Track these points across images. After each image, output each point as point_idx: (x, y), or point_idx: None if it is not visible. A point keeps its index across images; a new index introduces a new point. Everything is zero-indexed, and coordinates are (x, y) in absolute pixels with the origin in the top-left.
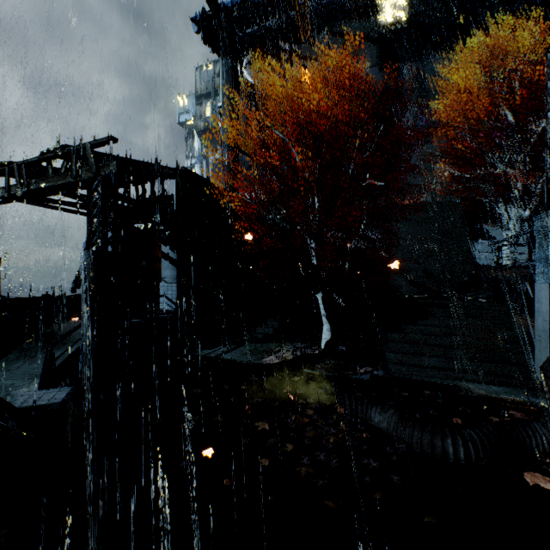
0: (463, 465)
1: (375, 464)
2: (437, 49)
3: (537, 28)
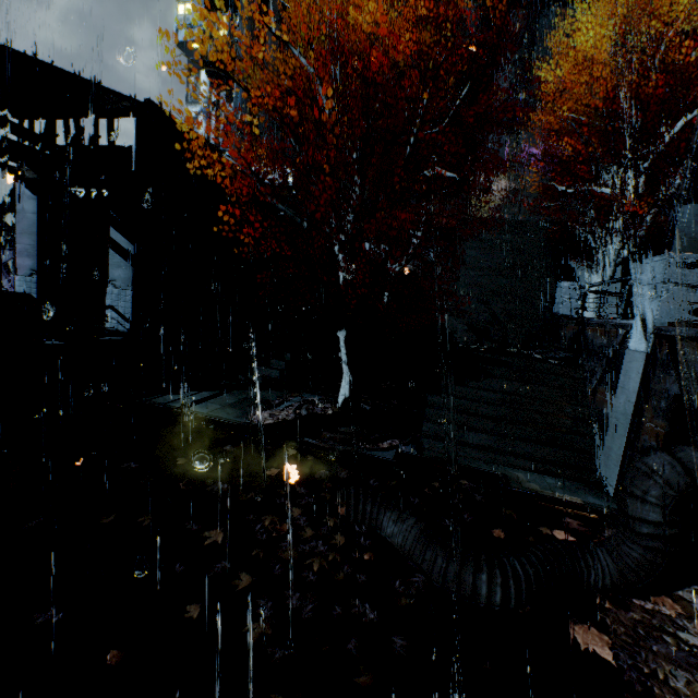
0: (497, 613)
1: (371, 615)
2: None
3: None
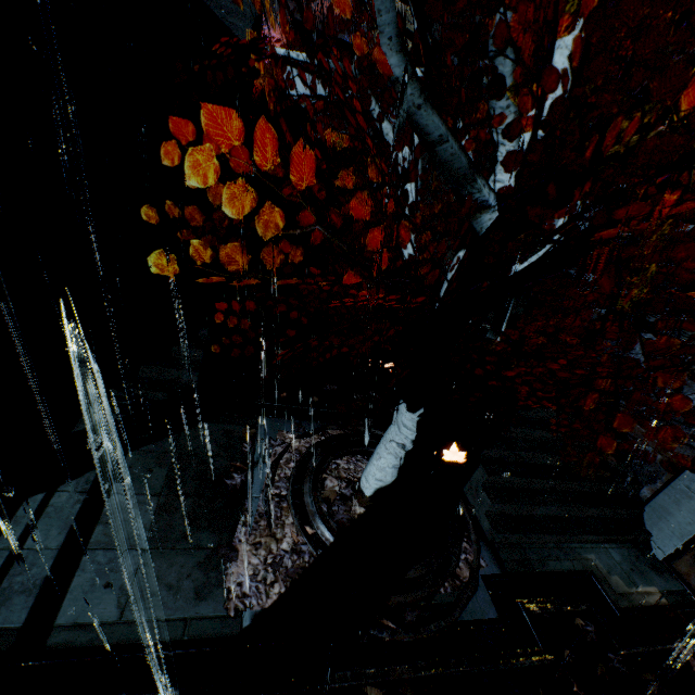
0: None
1: None
2: None
3: None
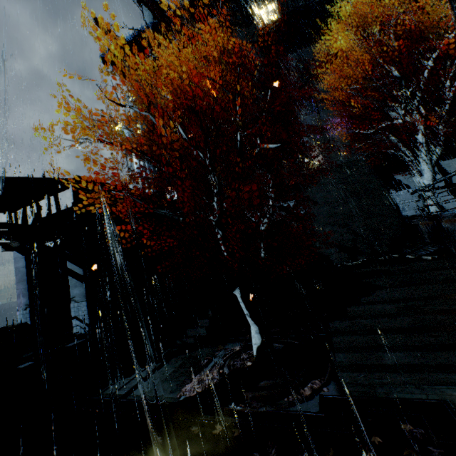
0: None
1: None
2: (311, 38)
3: (391, 4)
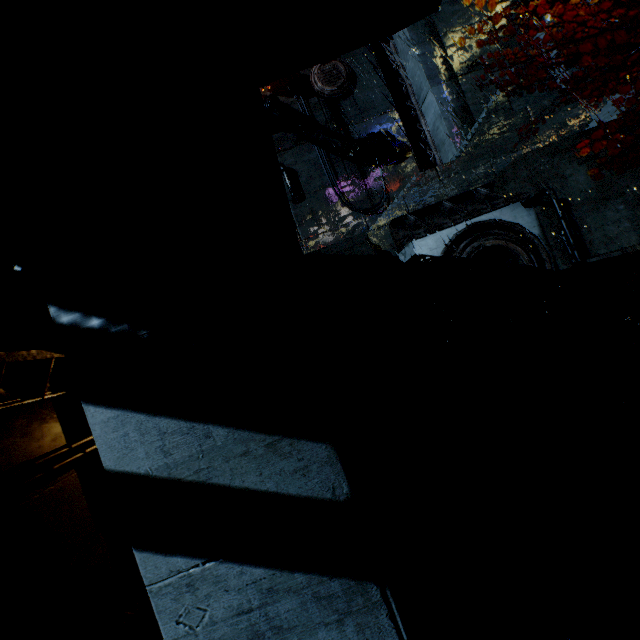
0: None
1: None
2: None
3: None
